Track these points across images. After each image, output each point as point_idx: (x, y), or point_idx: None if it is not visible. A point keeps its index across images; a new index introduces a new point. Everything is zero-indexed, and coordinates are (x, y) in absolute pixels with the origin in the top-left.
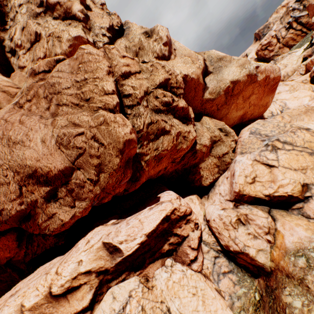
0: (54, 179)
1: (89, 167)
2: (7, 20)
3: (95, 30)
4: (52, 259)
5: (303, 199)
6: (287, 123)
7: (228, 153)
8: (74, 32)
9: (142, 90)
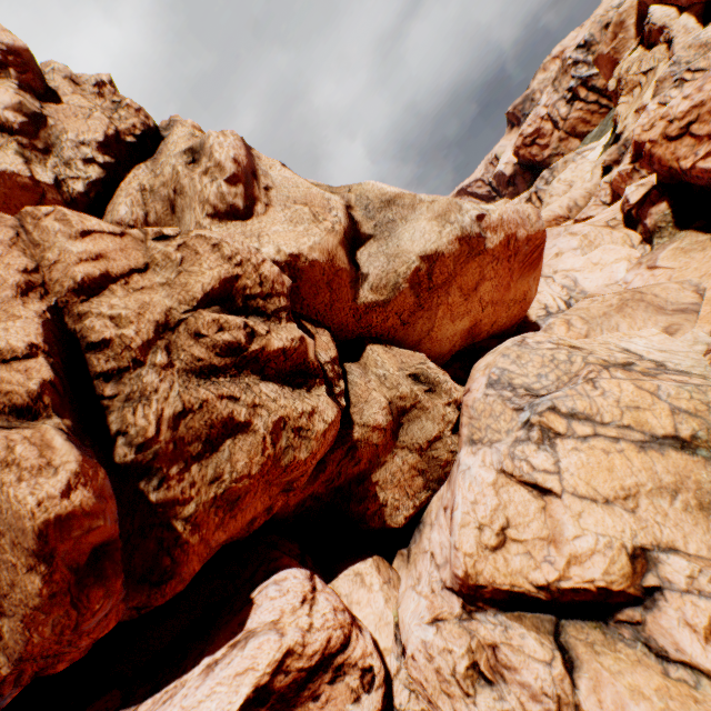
0: None
1: None
2: None
3: (64, 150)
4: None
5: (642, 598)
6: (575, 350)
7: (443, 437)
8: None
9: (148, 322)
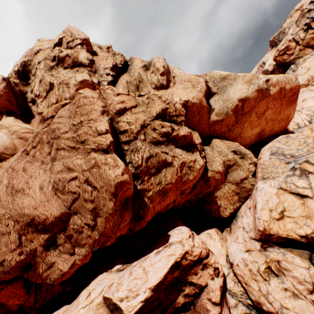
0: (52, 226)
1: (85, 211)
2: (30, 76)
3: (100, 71)
4: (61, 306)
5: None
6: None
7: (248, 178)
8: (80, 77)
9: (138, 124)
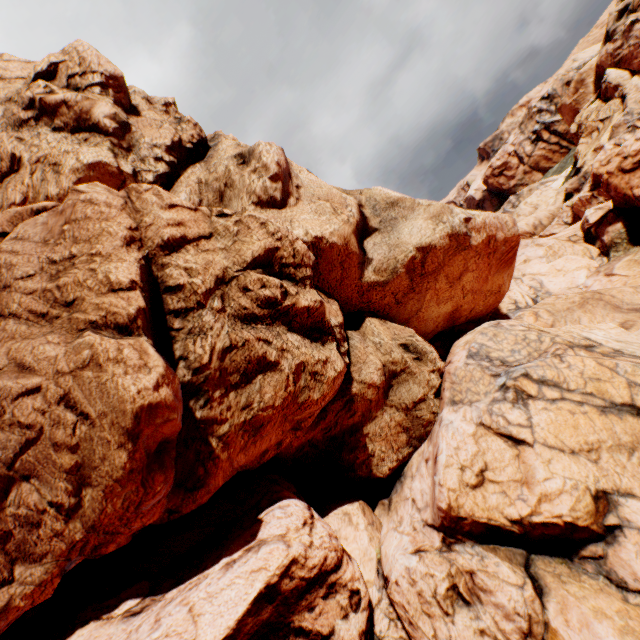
0: None
1: (53, 472)
2: None
3: (142, 150)
4: None
5: (604, 535)
6: (544, 332)
7: (427, 399)
8: (90, 155)
9: (211, 275)
